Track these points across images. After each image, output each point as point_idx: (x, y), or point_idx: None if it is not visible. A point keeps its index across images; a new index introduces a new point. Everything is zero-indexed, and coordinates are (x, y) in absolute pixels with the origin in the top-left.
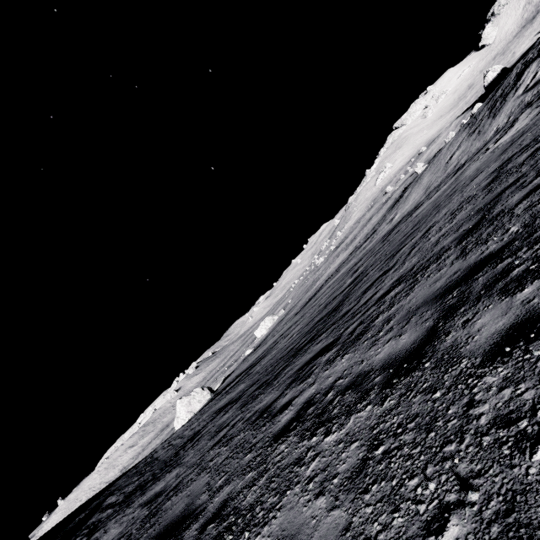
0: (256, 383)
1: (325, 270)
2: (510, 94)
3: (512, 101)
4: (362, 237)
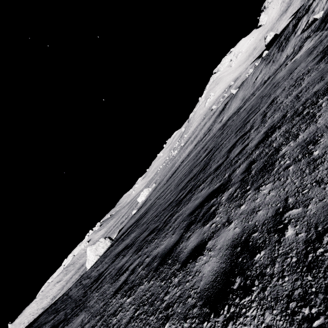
0: (146, 230)
1: (179, 157)
2: (291, 36)
3: (294, 39)
4: (201, 135)
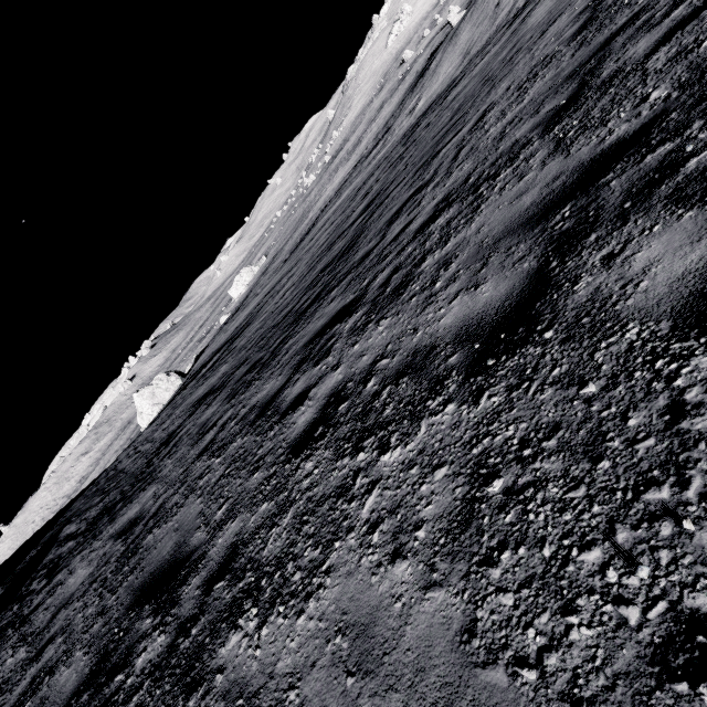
0: (245, 364)
1: (319, 194)
2: None
3: None
4: (370, 140)
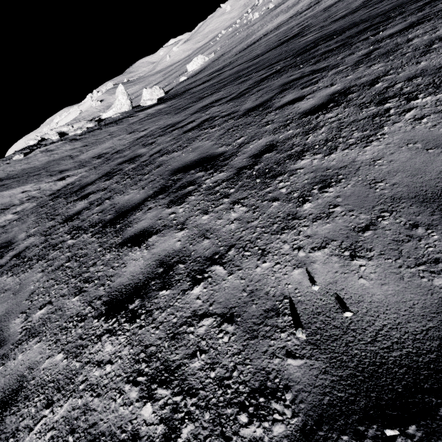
0: (247, 61)
1: (262, 27)
2: None
3: None
4: (305, 4)
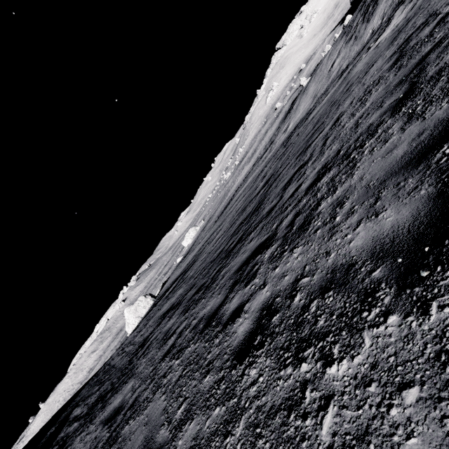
0: (194, 287)
1: (233, 182)
2: None
3: (384, 3)
4: (261, 149)
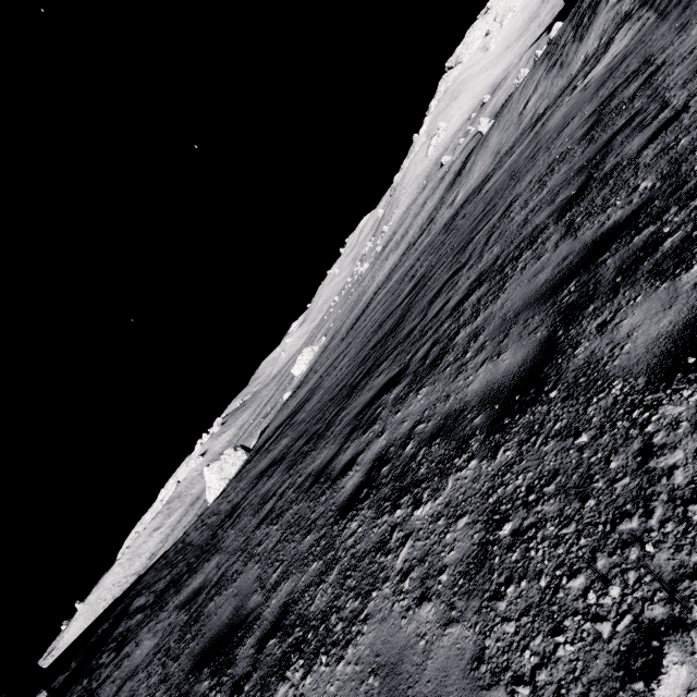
0: (304, 436)
1: (372, 279)
2: (601, 4)
3: (605, 14)
4: (416, 230)
